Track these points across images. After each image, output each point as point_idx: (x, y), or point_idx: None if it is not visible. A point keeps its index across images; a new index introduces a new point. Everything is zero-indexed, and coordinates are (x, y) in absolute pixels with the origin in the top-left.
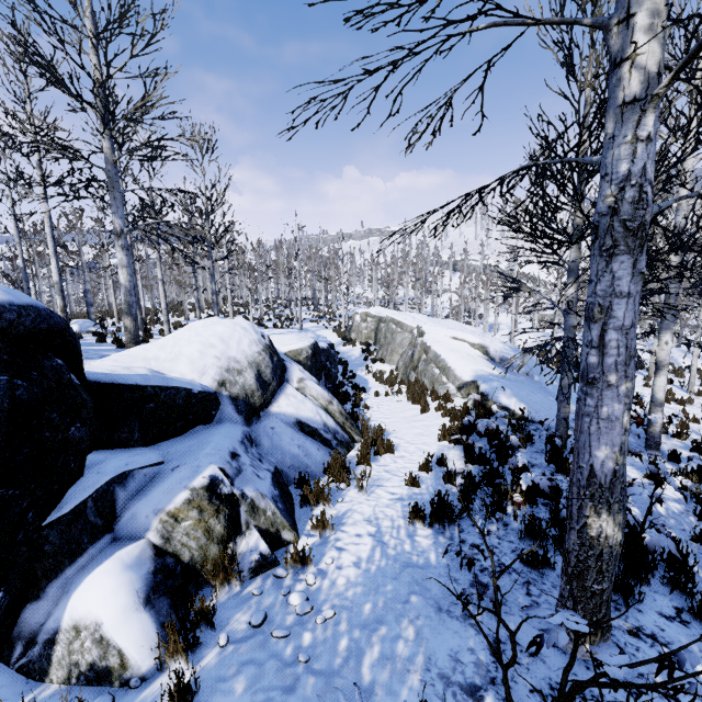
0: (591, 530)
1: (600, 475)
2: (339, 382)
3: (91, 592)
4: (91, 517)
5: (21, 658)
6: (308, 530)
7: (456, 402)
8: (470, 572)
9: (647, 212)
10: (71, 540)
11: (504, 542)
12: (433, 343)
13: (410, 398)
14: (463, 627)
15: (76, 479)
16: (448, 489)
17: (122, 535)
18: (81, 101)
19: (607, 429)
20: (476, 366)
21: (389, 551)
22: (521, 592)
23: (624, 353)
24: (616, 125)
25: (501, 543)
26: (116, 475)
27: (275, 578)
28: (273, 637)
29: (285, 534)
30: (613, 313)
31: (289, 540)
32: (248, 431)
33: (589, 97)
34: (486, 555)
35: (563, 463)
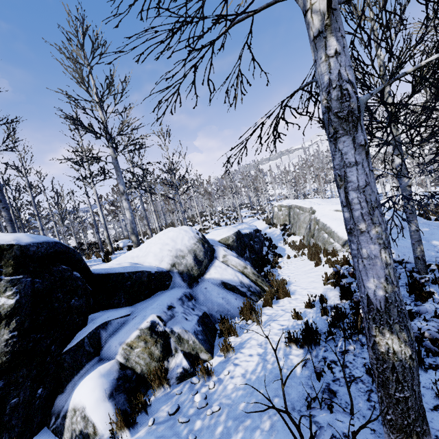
0: (380, 347)
1: (375, 302)
2: (265, 252)
3: (82, 389)
4: (87, 347)
5: (53, 425)
6: (220, 352)
7: (341, 255)
8: (319, 381)
9: (351, 102)
10: (77, 360)
11: (357, 358)
12: (321, 217)
13: (309, 257)
14: (307, 424)
15: (82, 327)
16: (323, 320)
17: (104, 357)
18: (96, 134)
19: (370, 265)
20: None
21: (268, 366)
22: (362, 398)
23: (366, 206)
24: (314, 53)
25: (355, 359)
26: (101, 324)
27: (191, 384)
28: (179, 422)
29: (202, 355)
30: (348, 178)
31: (205, 359)
32: (189, 292)
33: (374, 25)
34: (340, 369)
35: (420, 293)
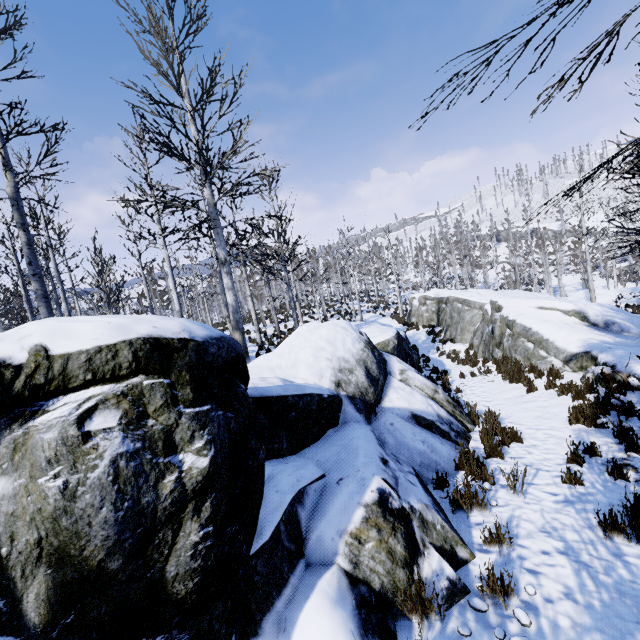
0: None
1: None
2: None
3: (311, 635)
4: (285, 542)
5: None
6: (478, 543)
7: (567, 376)
8: None
9: None
10: (274, 569)
11: None
12: (518, 317)
13: (506, 377)
14: None
15: (261, 500)
16: (623, 487)
17: (313, 560)
18: (189, 162)
19: None
20: (581, 335)
21: (602, 577)
22: None
23: None
24: None
25: None
26: (295, 494)
27: (475, 611)
28: None
29: (460, 551)
30: None
31: (464, 558)
32: (373, 430)
33: None
34: None
35: None
